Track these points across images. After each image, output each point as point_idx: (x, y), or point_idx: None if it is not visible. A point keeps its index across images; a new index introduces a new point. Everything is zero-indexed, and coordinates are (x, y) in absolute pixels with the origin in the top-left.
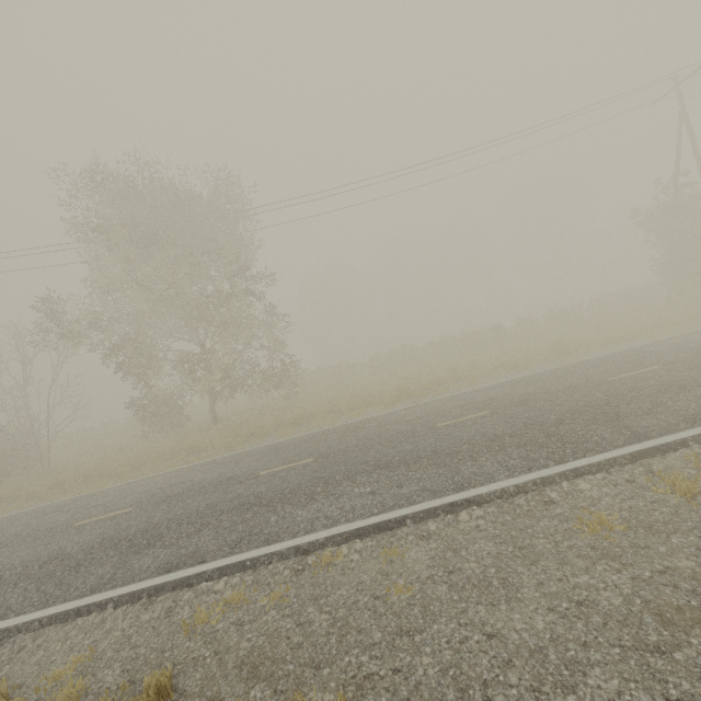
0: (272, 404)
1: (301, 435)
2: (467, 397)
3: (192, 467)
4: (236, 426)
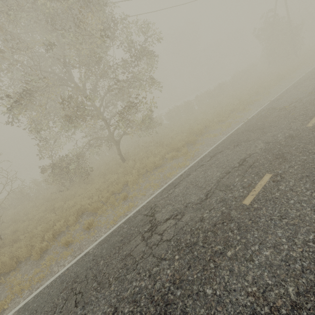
0: (140, 144)
1: (239, 127)
2: (300, 87)
3: (204, 160)
4: (172, 144)
